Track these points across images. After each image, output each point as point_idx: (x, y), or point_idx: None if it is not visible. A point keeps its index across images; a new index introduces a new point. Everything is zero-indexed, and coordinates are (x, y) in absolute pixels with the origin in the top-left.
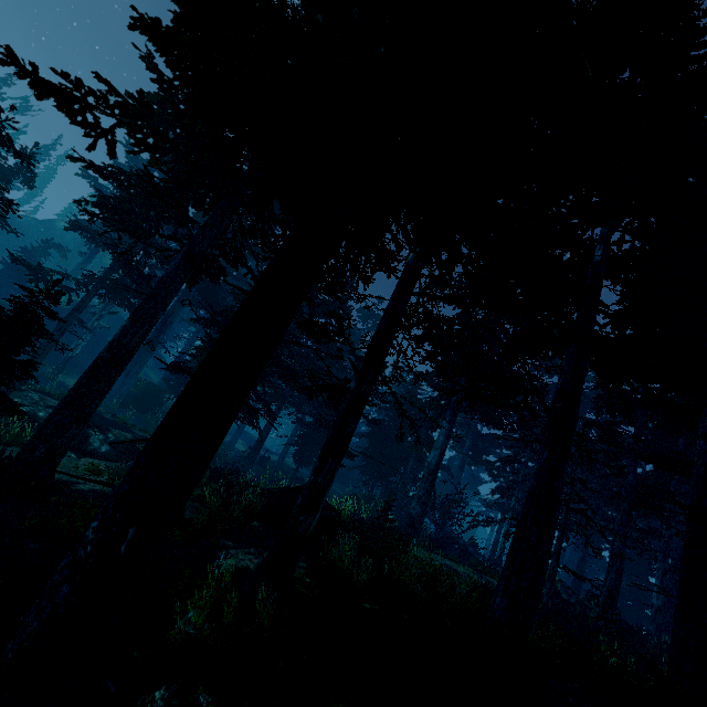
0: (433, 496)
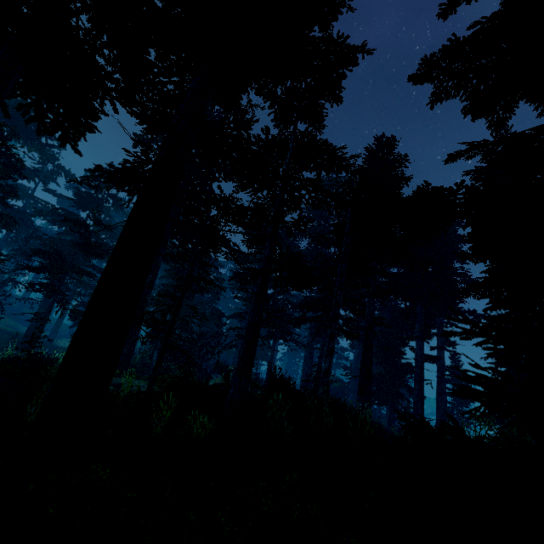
0: (173, 333)
